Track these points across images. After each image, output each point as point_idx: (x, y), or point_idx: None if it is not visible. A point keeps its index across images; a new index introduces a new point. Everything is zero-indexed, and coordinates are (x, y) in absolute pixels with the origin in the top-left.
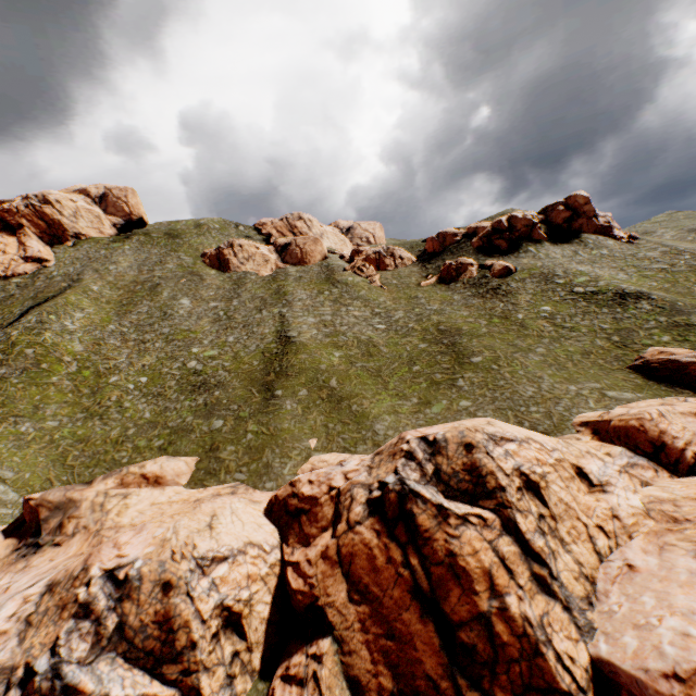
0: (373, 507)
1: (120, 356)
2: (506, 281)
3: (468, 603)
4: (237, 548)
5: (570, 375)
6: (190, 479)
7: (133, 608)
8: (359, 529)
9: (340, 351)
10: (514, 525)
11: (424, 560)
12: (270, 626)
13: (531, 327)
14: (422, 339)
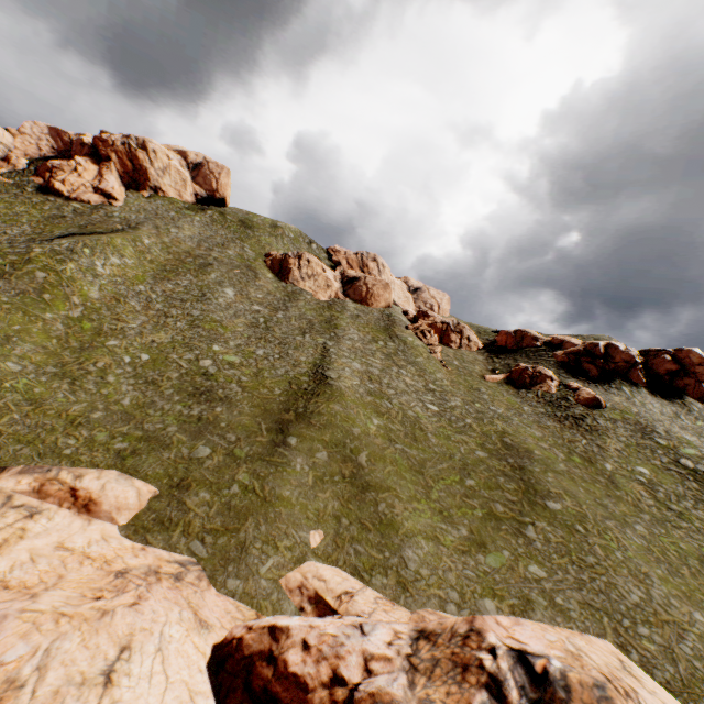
0: None
1: (133, 319)
2: (592, 414)
3: None
4: None
5: (690, 591)
6: (133, 519)
7: None
8: None
9: (381, 419)
10: None
11: None
12: None
13: (624, 488)
14: (481, 445)
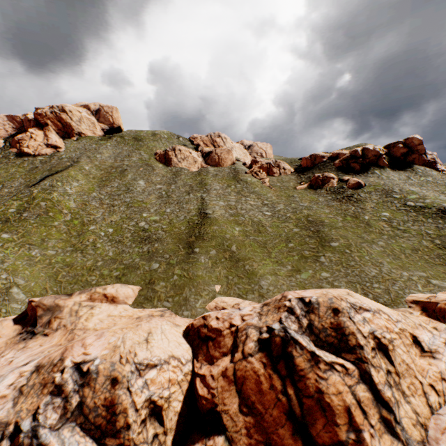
0: (262, 345)
1: (97, 213)
2: (357, 192)
3: (330, 431)
4: (163, 359)
5: (403, 264)
6: (134, 301)
7: (90, 393)
8: (251, 359)
9: (240, 227)
10: (369, 377)
11: (298, 392)
12: (180, 418)
13: (374, 226)
14: (296, 225)
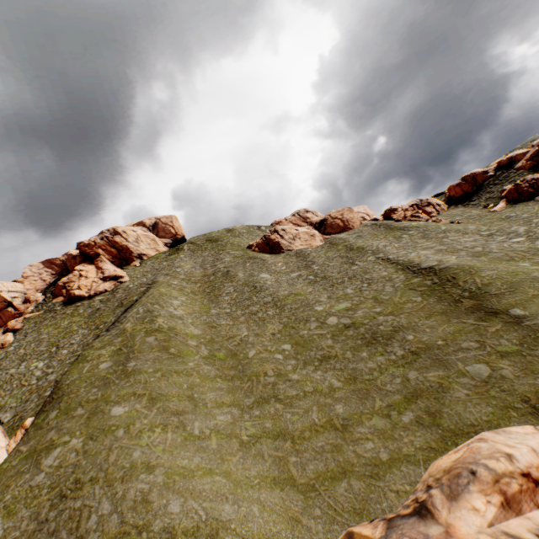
0: None
1: (238, 330)
2: None
3: None
4: None
5: None
6: None
7: None
8: None
9: (522, 262)
10: None
11: None
12: None
13: None
14: None
